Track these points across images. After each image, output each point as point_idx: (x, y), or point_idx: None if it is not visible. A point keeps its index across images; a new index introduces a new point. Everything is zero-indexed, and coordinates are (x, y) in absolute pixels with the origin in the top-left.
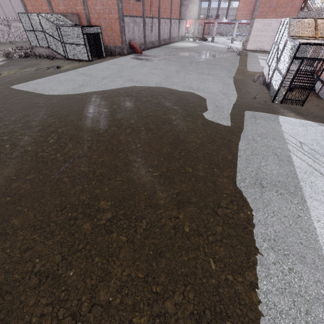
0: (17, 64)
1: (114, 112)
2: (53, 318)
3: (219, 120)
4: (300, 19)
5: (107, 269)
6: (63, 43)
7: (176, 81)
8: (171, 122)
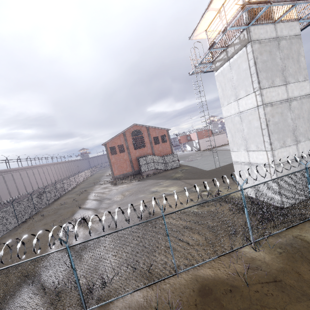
0: (157, 177)
1: None
2: None
3: None
4: None
5: None
6: (165, 163)
7: None
8: None
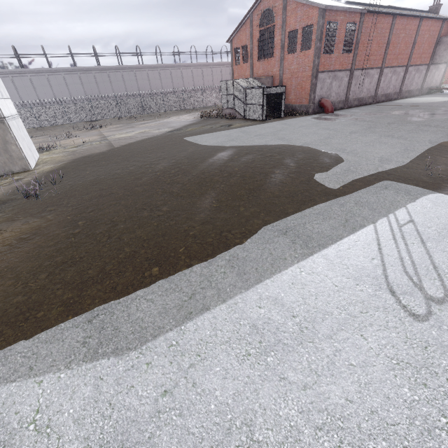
0: (204, 122)
1: (230, 161)
2: (103, 235)
3: (327, 182)
4: None
5: (136, 230)
6: (245, 104)
7: (334, 142)
8: (270, 174)
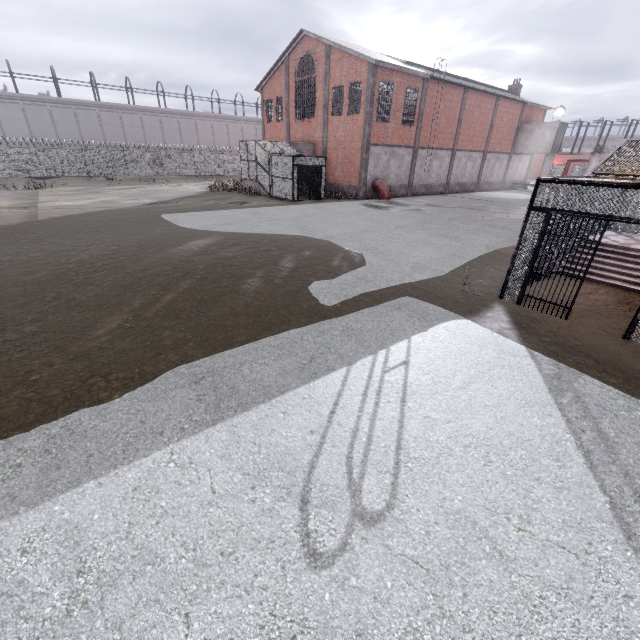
0: (211, 196)
1: (200, 253)
2: None
3: (323, 295)
4: None
5: None
6: (271, 176)
7: (369, 237)
8: (247, 278)
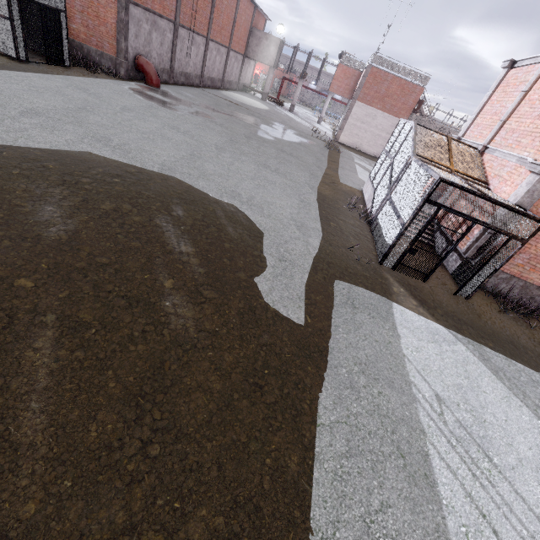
0: None
1: None
2: None
3: (282, 305)
4: (430, 131)
5: None
6: None
7: (211, 170)
8: (158, 300)
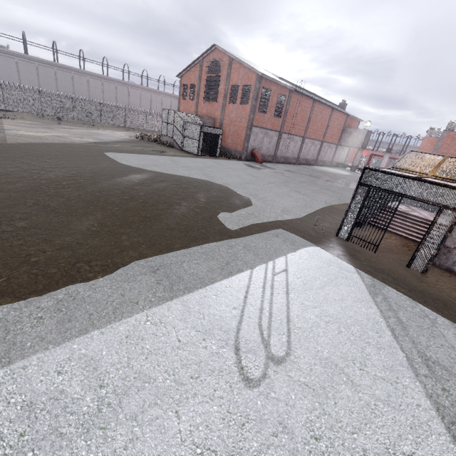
0: (138, 143)
1: (140, 184)
2: None
3: (228, 222)
4: (424, 154)
5: None
6: (183, 136)
7: (252, 187)
8: (175, 205)
